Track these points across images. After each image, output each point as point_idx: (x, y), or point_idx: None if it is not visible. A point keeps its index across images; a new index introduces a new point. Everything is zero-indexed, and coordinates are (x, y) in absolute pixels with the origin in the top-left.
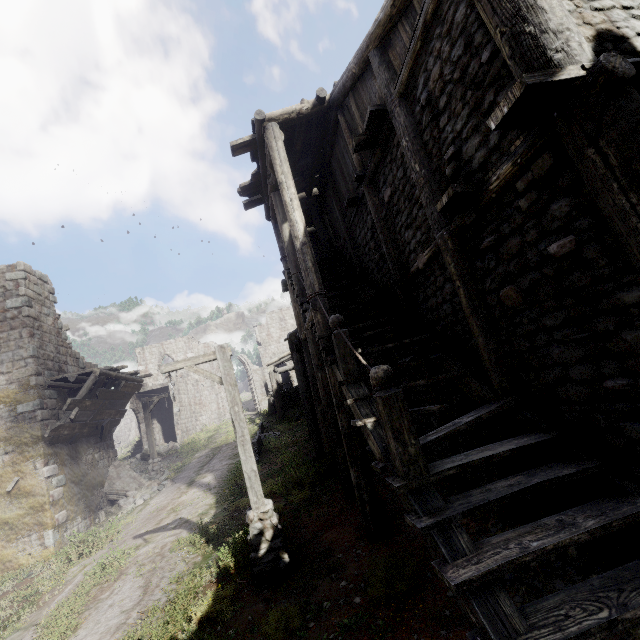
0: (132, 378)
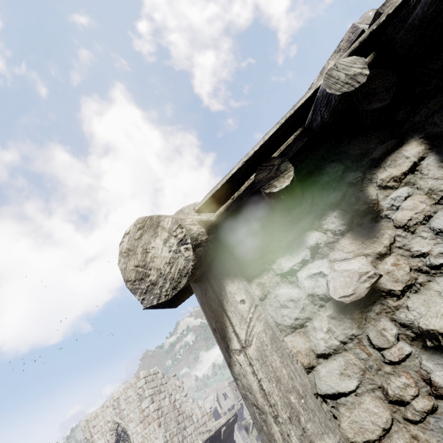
0: (227, 420)
